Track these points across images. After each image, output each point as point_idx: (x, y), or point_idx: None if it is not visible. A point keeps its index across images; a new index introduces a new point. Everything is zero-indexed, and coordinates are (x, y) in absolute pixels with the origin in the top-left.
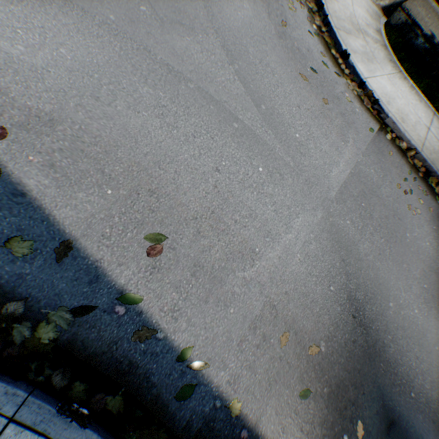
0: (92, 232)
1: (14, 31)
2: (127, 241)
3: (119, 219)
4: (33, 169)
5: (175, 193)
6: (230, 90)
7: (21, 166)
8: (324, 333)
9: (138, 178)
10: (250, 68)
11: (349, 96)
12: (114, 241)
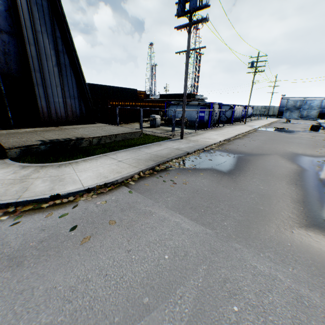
0: None
1: None
2: None
3: None
4: None
5: None
6: None
7: None
8: None
9: None
10: (83, 321)
11: (99, 201)
12: None
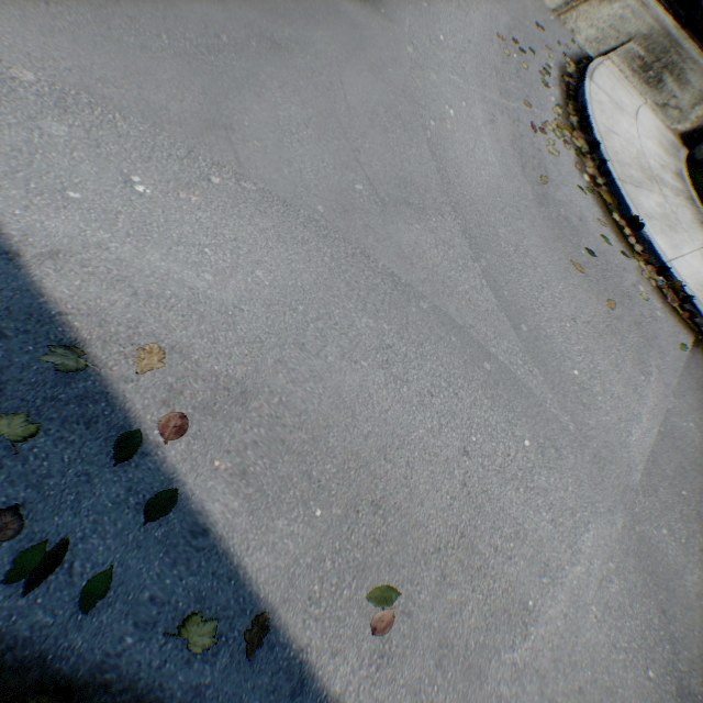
0: (295, 593)
1: (199, 251)
2: (343, 604)
3: (331, 564)
4: (219, 483)
5: (408, 504)
6: (477, 304)
7: (203, 479)
8: None
9: (357, 482)
10: (501, 262)
11: (644, 289)
12: (326, 606)
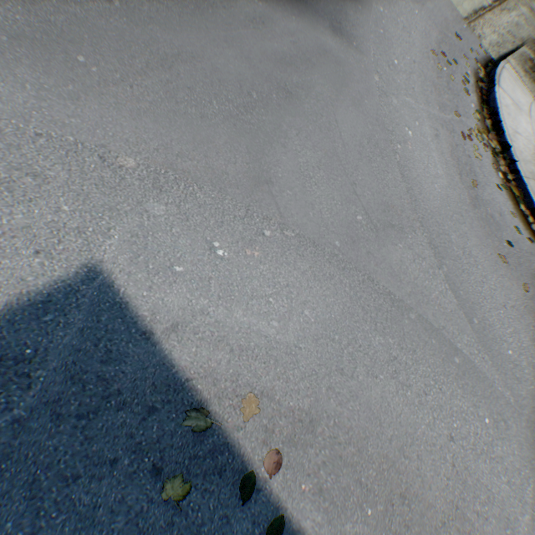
0: None
1: (266, 301)
2: None
3: None
4: (306, 502)
5: (421, 490)
6: (444, 306)
7: (296, 501)
8: None
9: (389, 479)
10: (455, 266)
11: None
12: None
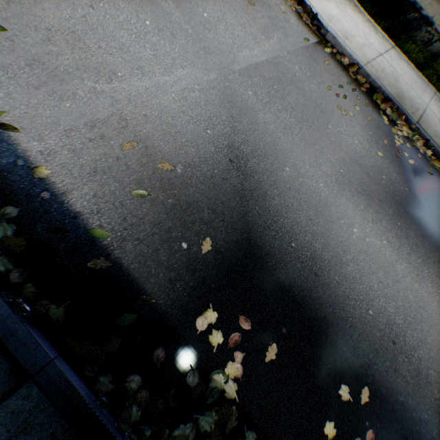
0: None
1: None
2: None
3: None
4: None
5: (31, 7)
6: None
7: None
8: (185, 160)
9: None
10: None
11: (285, 10)
12: None
